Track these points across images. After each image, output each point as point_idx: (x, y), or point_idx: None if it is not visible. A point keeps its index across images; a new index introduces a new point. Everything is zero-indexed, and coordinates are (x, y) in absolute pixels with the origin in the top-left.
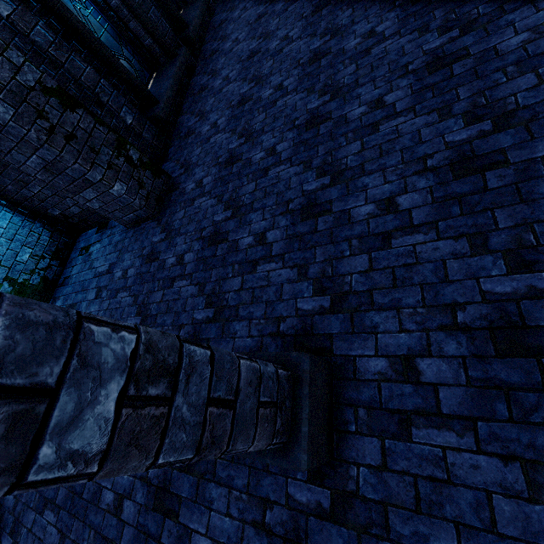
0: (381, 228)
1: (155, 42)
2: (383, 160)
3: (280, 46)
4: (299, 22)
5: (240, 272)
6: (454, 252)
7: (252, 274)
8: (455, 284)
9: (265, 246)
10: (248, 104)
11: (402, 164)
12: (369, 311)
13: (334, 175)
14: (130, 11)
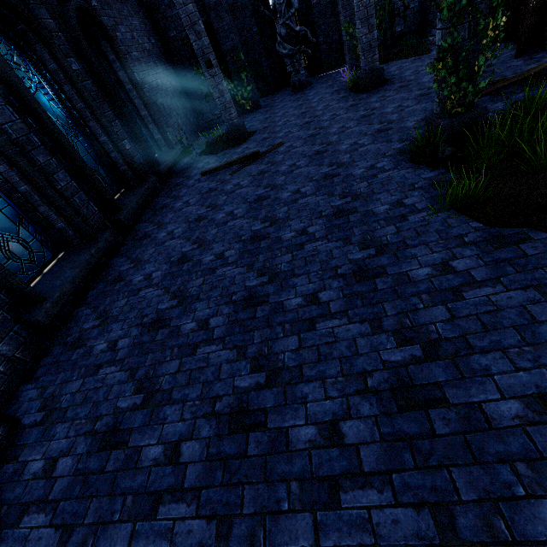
0: None
1: (71, 225)
2: None
3: (213, 263)
4: (237, 244)
5: None
6: None
7: None
8: None
9: None
10: (163, 331)
11: None
12: None
13: None
14: (44, 197)
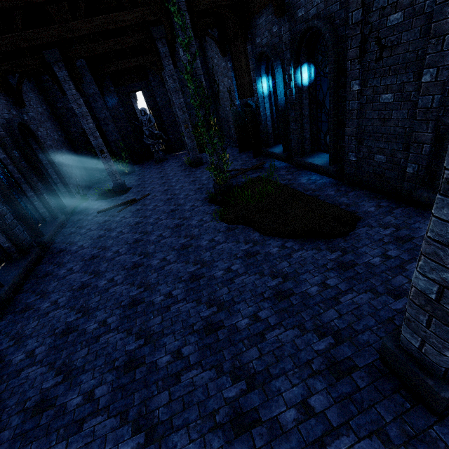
0: (174, 369)
1: (14, 245)
2: (174, 326)
3: (113, 256)
4: (126, 245)
5: (66, 435)
6: (210, 377)
7: (79, 433)
8: (213, 397)
9: (93, 402)
10: (87, 289)
11: (183, 329)
12: (171, 434)
13: (146, 338)
14: None
